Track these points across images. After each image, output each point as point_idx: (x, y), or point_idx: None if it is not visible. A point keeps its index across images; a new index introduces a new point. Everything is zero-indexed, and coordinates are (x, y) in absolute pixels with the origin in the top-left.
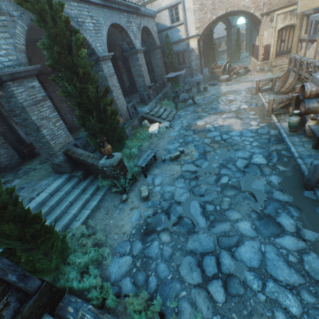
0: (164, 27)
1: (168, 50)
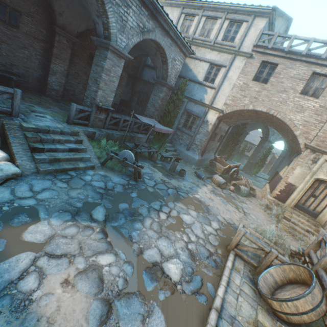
0: (195, 78)
1: (176, 97)
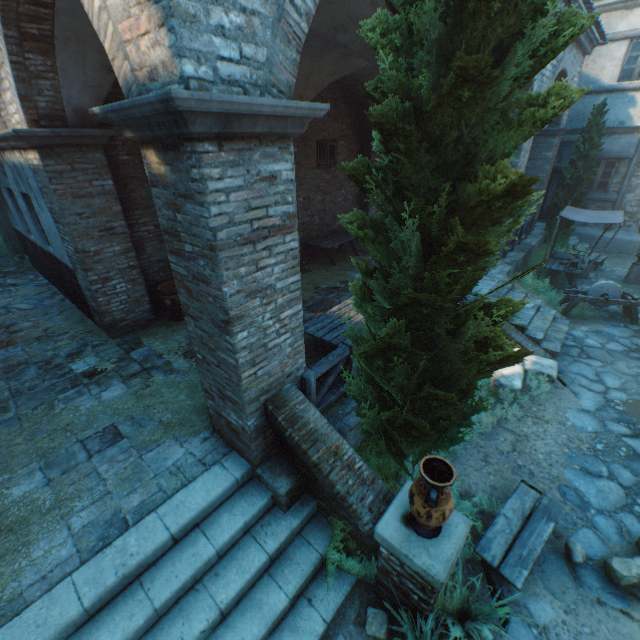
0: (592, 84)
1: (584, 146)
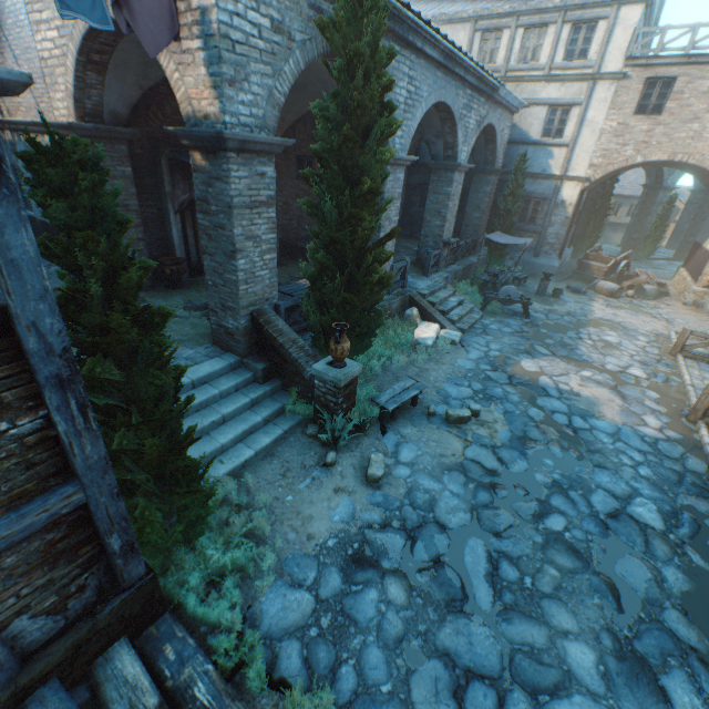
0: (524, 137)
1: (513, 185)
